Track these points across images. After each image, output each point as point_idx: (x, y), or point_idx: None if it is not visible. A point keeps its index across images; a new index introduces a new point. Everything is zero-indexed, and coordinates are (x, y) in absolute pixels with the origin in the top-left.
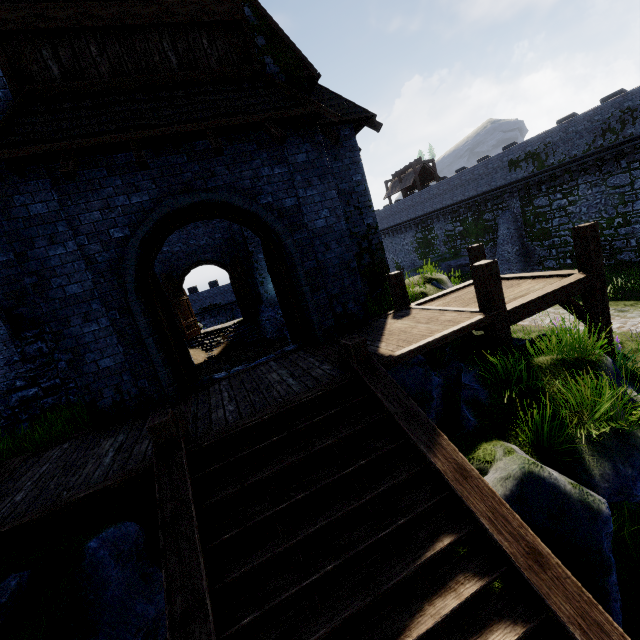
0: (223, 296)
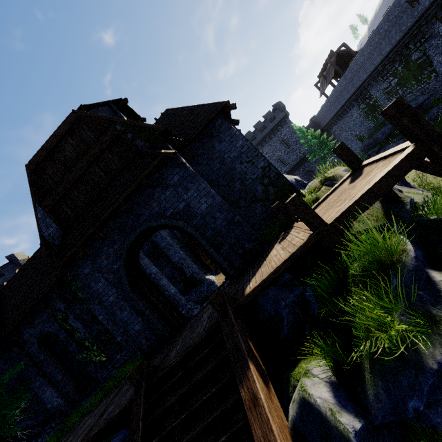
0: None
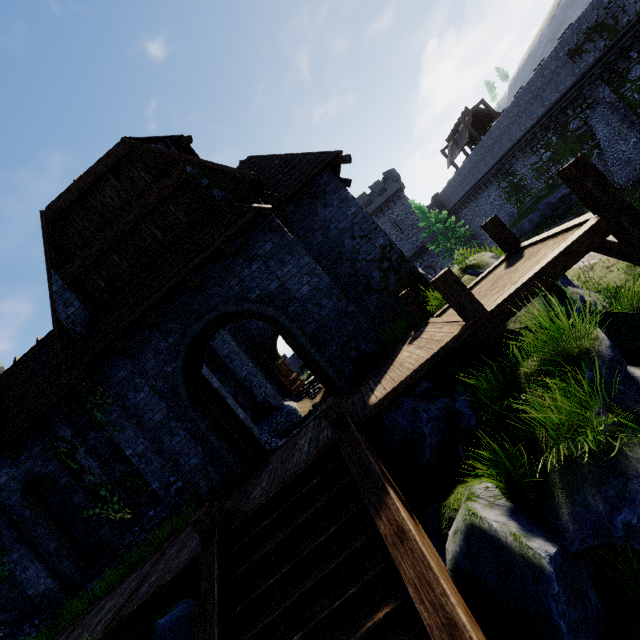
0: None
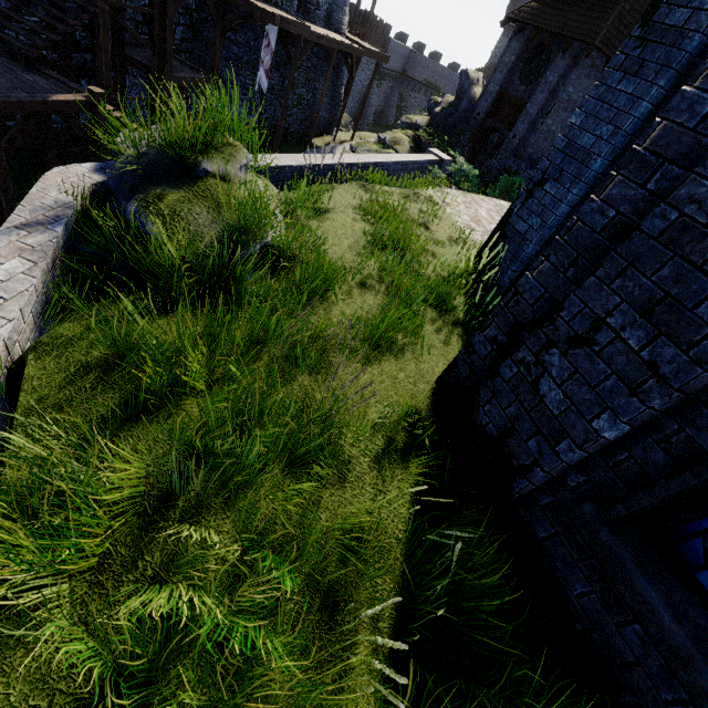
0: (447, 83)
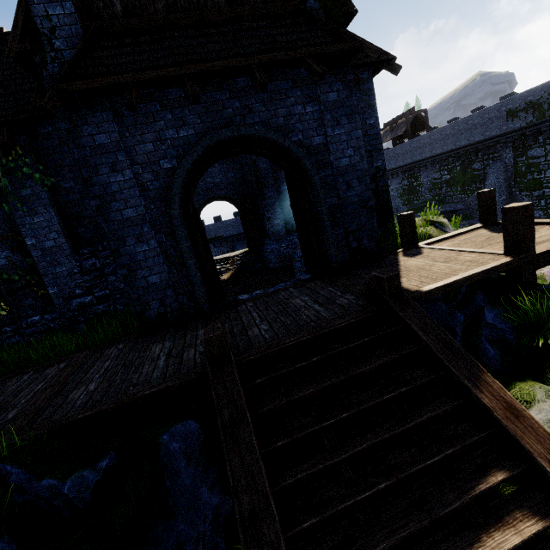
0: (225, 230)
